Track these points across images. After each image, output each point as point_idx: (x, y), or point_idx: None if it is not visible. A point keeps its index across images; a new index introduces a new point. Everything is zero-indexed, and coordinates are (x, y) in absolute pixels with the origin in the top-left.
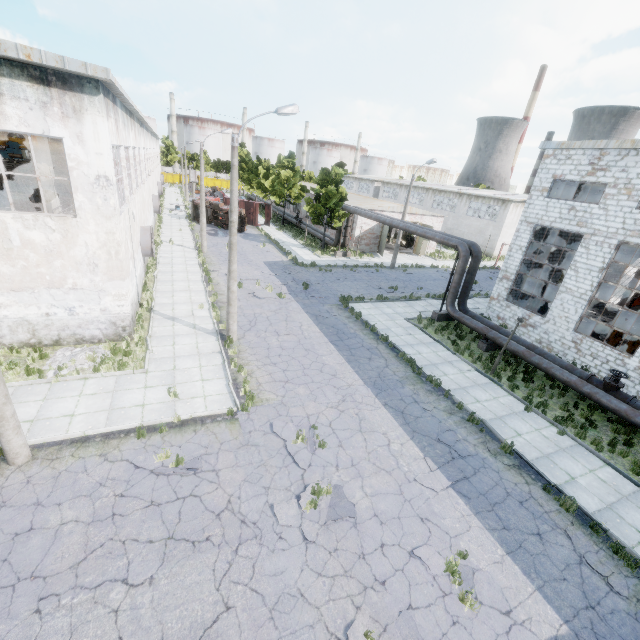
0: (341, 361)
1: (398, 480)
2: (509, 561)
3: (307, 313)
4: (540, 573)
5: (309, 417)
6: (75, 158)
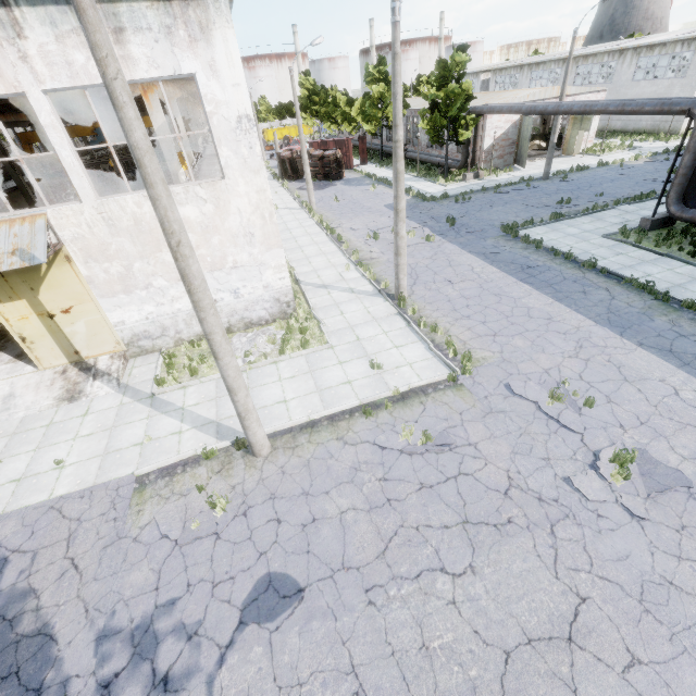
0: (548, 301)
1: None
2: None
3: (470, 253)
4: None
5: (548, 372)
6: (212, 99)
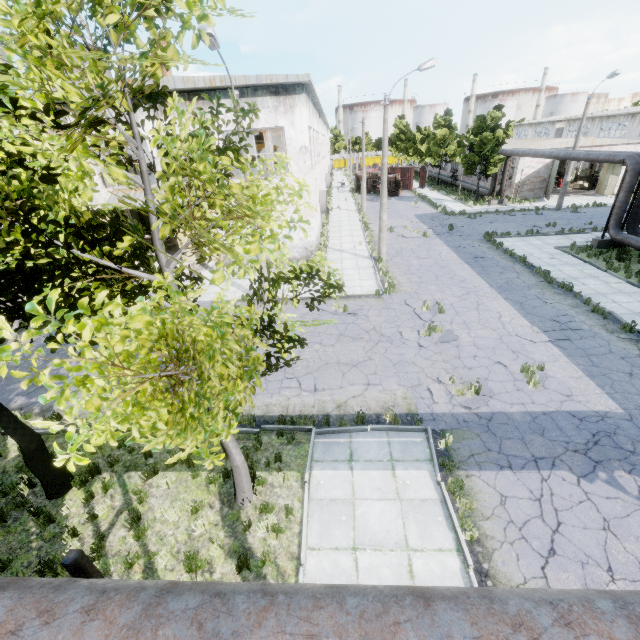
0: (472, 273)
1: (500, 334)
2: (586, 379)
3: (448, 246)
4: (615, 388)
5: (435, 300)
6: (290, 138)
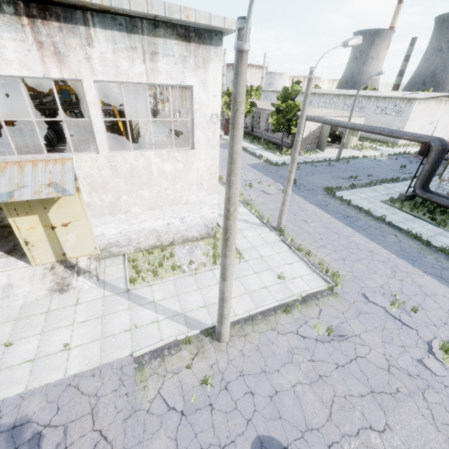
0: (366, 240)
1: None
2: None
3: (311, 203)
4: None
5: (383, 287)
6: (199, 101)
